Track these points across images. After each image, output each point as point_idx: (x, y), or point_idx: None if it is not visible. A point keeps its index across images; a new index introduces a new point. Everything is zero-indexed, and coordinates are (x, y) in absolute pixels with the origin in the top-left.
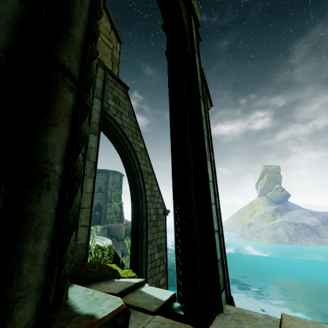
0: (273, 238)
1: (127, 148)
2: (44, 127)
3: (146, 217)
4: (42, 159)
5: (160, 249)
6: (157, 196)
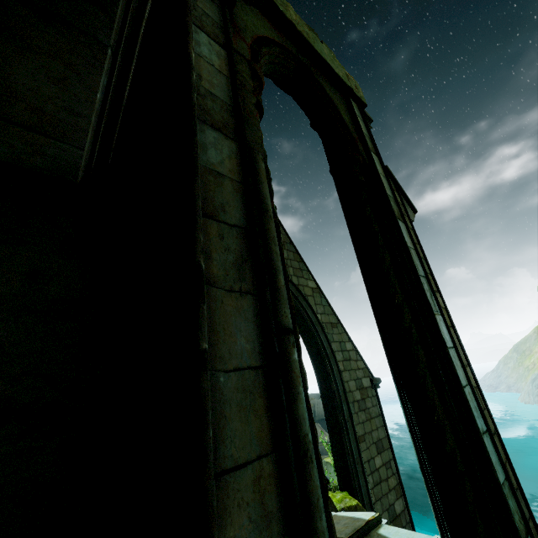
0: None
1: (293, 295)
2: (294, 401)
3: (345, 396)
4: (302, 435)
5: (381, 449)
6: (354, 358)
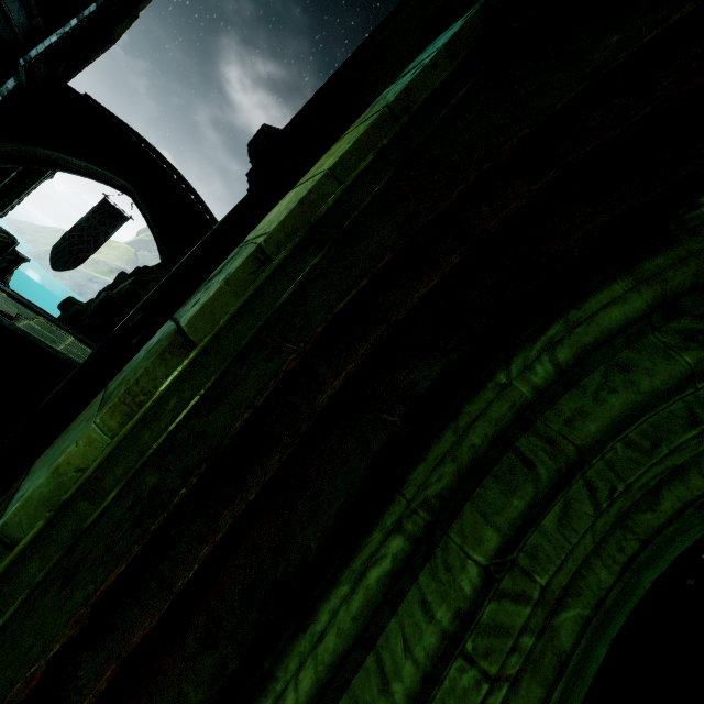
0: (78, 285)
1: None
2: None
3: None
4: None
5: None
6: None
